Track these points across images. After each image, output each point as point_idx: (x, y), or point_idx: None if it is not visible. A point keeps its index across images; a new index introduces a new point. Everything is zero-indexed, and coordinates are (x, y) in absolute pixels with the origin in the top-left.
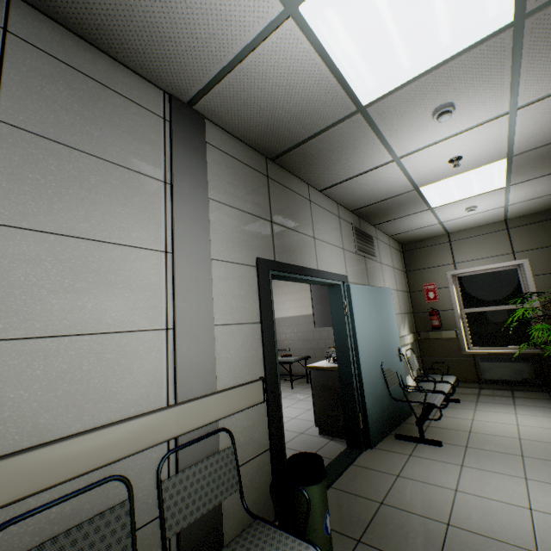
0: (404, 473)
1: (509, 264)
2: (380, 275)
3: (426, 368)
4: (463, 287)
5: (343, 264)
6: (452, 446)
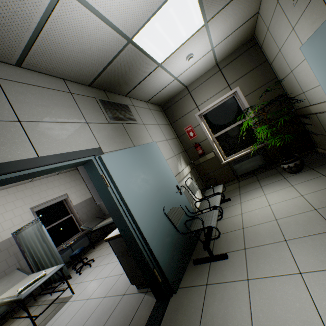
0: (204, 321)
1: (229, 94)
2: (147, 134)
3: (202, 189)
4: (208, 121)
5: (90, 138)
6: (235, 253)
